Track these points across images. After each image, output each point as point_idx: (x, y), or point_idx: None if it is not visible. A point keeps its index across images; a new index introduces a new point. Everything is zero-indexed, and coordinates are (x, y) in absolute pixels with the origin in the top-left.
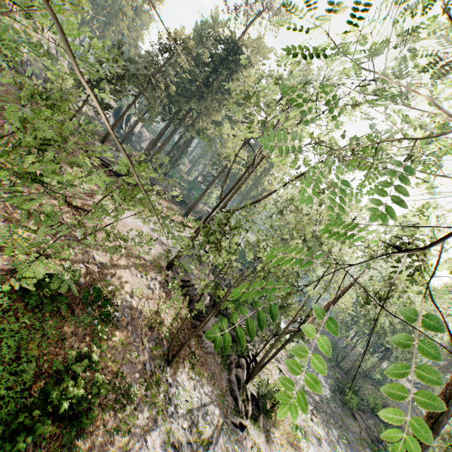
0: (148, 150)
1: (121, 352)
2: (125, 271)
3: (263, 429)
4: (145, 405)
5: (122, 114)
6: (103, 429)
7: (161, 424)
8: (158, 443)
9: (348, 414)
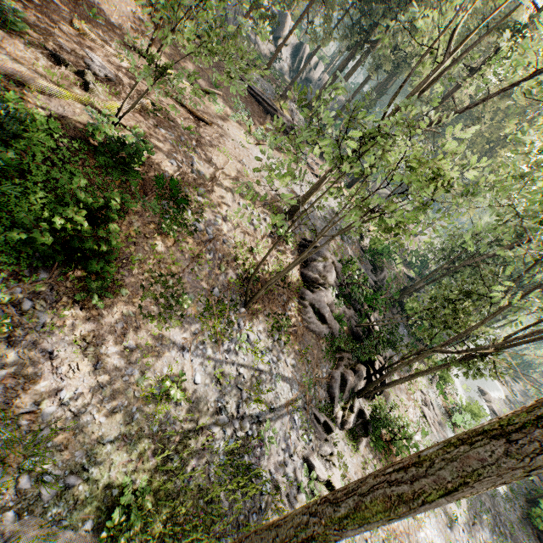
0: (319, 93)
1: (189, 260)
2: (226, 193)
3: (361, 453)
4: (197, 321)
5: (289, 32)
6: (138, 309)
7: (210, 350)
8: (198, 363)
9: (528, 532)
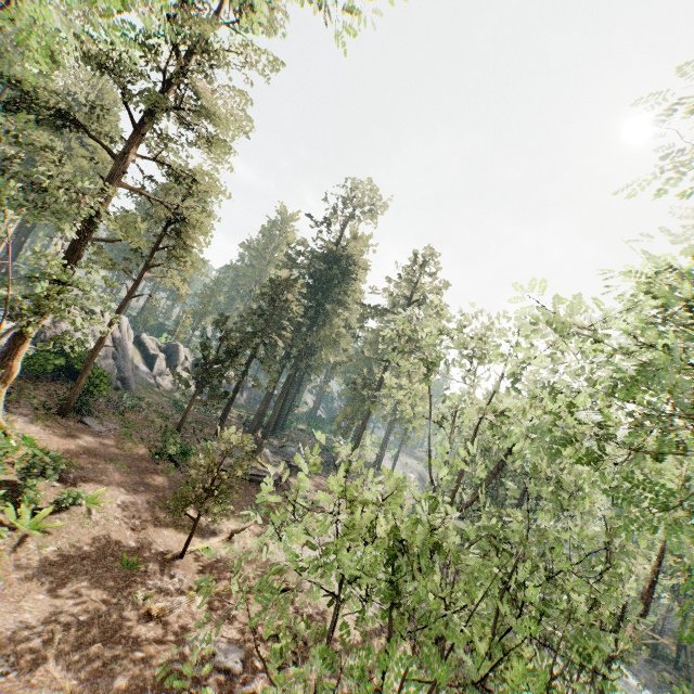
0: (262, 412)
1: None
2: None
3: None
4: None
5: (235, 392)
6: None
7: None
8: None
9: None
